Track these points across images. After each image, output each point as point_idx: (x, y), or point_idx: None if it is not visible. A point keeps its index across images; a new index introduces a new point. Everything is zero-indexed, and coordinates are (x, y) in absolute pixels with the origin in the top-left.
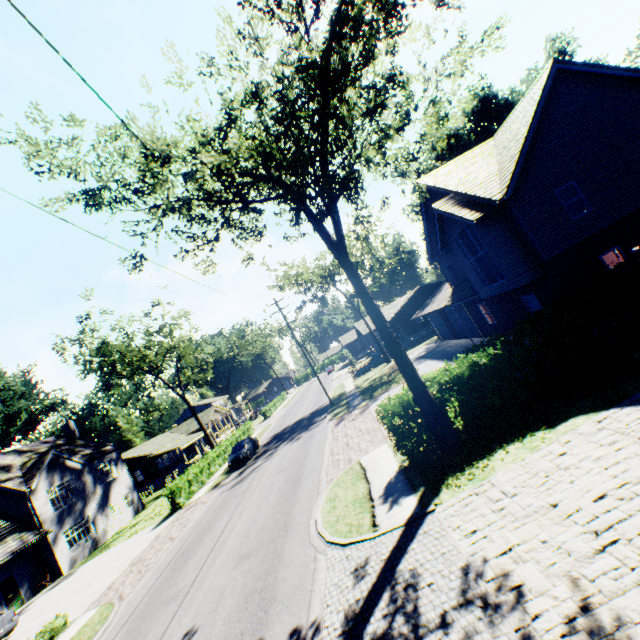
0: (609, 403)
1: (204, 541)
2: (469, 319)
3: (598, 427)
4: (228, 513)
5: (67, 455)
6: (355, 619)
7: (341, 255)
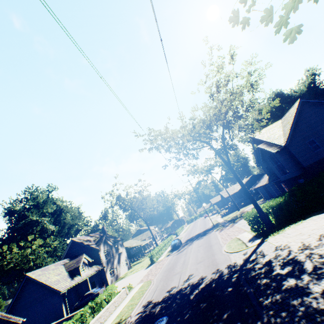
0: (323, 212)
1: (177, 264)
2: (277, 189)
3: (318, 217)
4: (182, 258)
5: (108, 238)
6: (246, 259)
7: (229, 165)
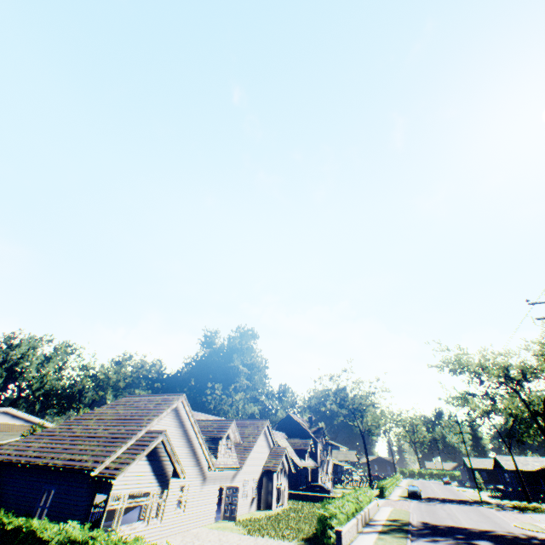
0: None
1: (437, 512)
2: None
3: None
4: (441, 510)
5: (325, 434)
6: None
7: (544, 434)
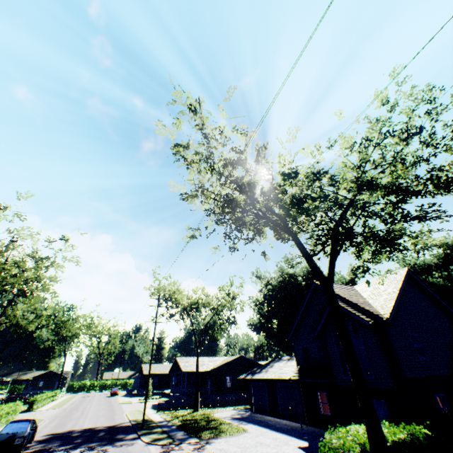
0: None
1: None
2: (300, 401)
3: None
4: None
5: None
6: None
7: (330, 283)
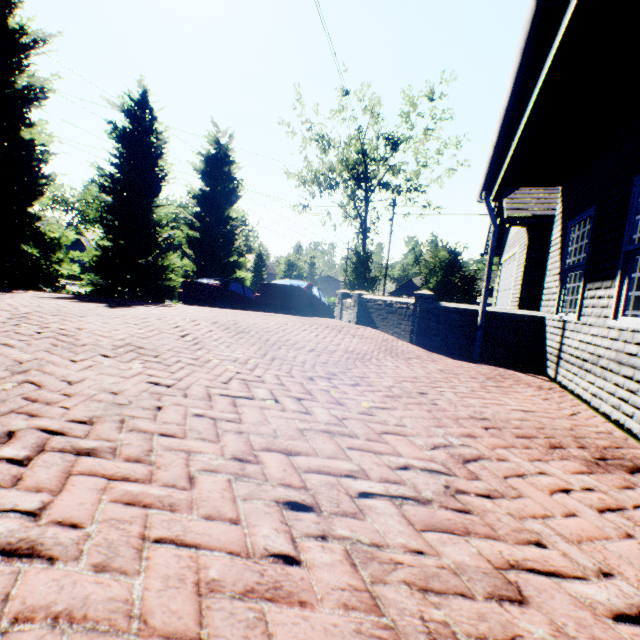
0: None
1: None
2: None
3: None
4: None
5: None
6: None
7: None
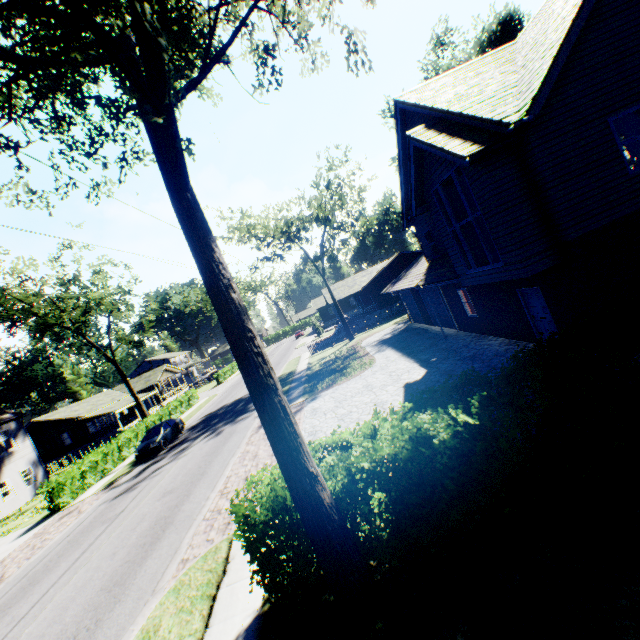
0: None
1: (3, 620)
2: (445, 305)
3: None
4: (70, 560)
5: None
6: None
7: (173, 186)
